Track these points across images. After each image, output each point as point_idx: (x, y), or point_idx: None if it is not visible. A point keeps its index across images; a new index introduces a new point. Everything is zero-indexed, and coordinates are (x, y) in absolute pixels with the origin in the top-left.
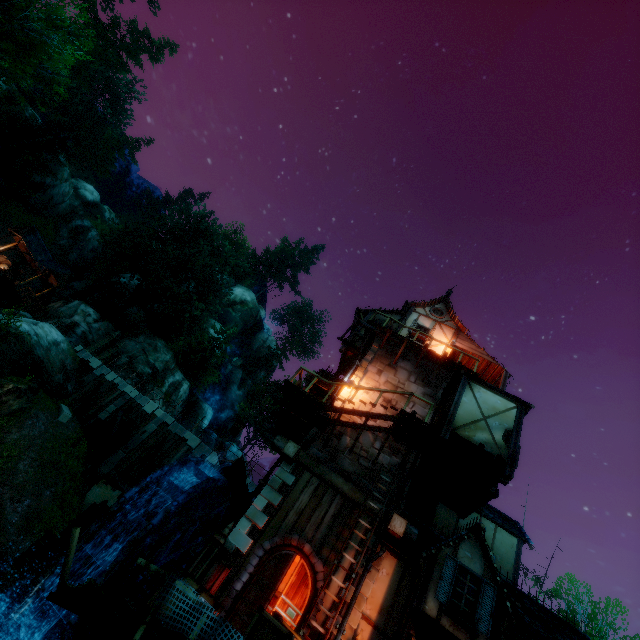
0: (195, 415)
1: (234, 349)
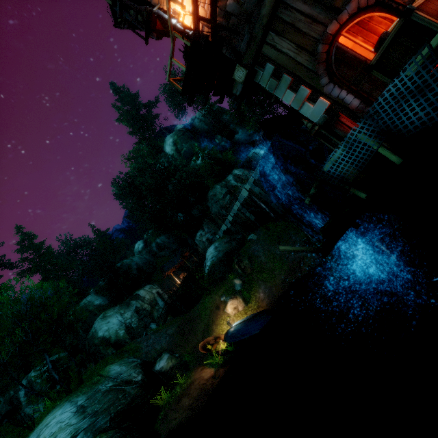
0: (257, 161)
1: (210, 143)
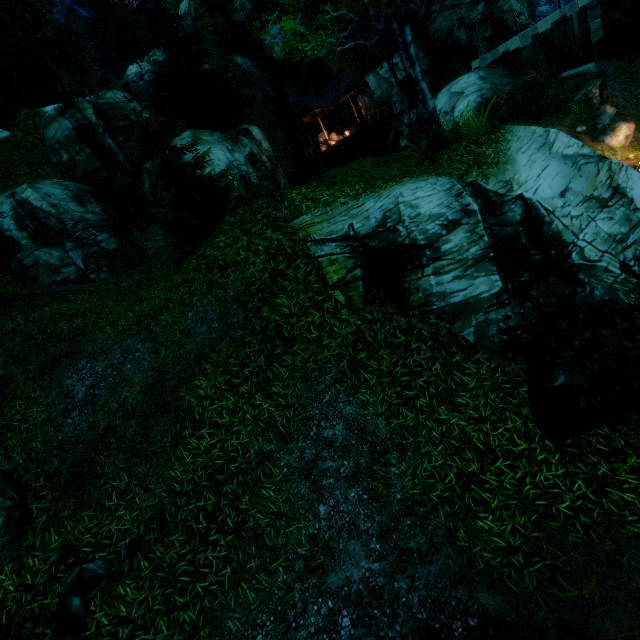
0: None
1: None
